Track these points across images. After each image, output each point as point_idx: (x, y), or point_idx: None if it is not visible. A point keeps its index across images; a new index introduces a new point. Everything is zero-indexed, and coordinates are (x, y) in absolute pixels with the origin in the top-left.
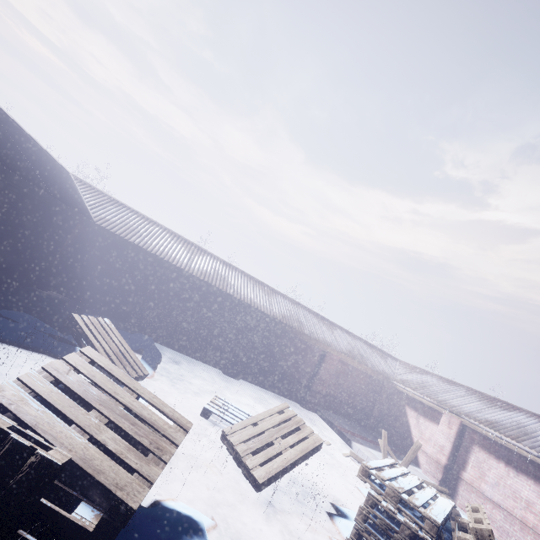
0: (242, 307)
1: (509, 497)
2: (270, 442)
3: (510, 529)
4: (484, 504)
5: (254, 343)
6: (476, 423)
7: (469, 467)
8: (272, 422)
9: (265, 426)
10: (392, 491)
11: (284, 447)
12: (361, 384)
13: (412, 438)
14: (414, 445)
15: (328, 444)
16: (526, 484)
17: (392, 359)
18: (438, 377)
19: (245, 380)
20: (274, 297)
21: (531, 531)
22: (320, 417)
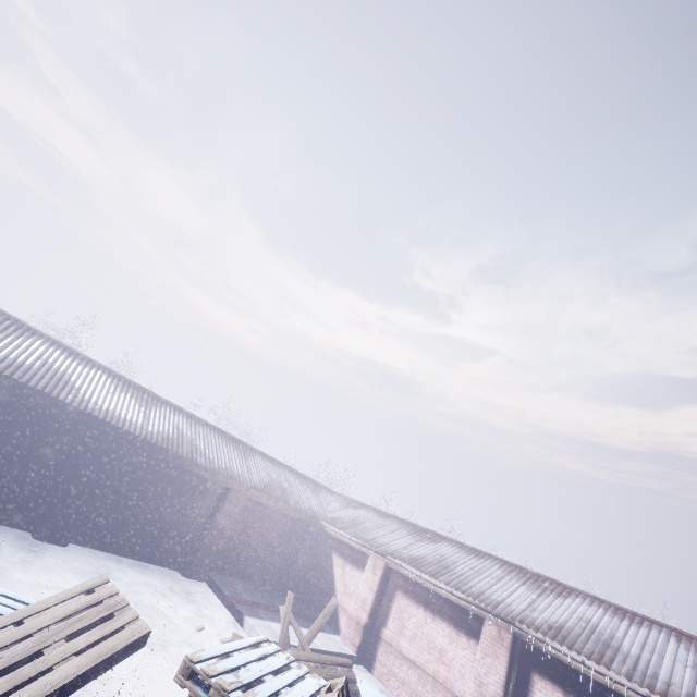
0: (87, 423)
1: (425, 650)
2: (38, 653)
3: (423, 691)
4: (401, 666)
5: (104, 482)
6: (399, 563)
7: (390, 620)
8: (57, 614)
9: (37, 624)
10: (218, 692)
11: (63, 657)
12: (279, 530)
13: (335, 595)
14: (329, 604)
15: (200, 629)
16: (440, 629)
17: (328, 493)
18: (374, 510)
19: (80, 545)
20: (158, 409)
21: (442, 687)
22: (210, 587)
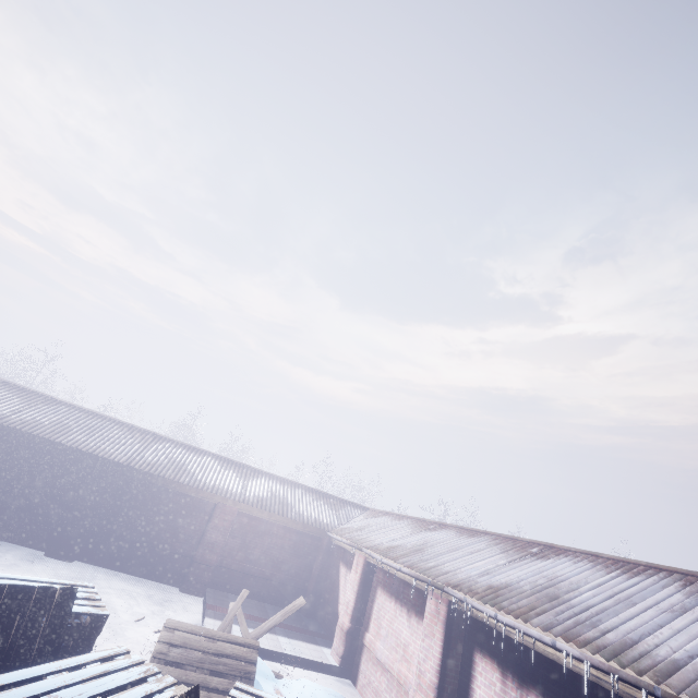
0: (79, 458)
1: (393, 648)
2: None
3: None
4: (376, 673)
5: (96, 505)
6: (369, 553)
7: (372, 622)
8: None
9: None
10: None
11: None
12: (284, 545)
13: (338, 607)
14: (292, 604)
15: (138, 619)
16: (405, 620)
17: (355, 508)
18: (394, 516)
19: (87, 563)
20: (156, 445)
21: (403, 690)
22: (203, 600)
